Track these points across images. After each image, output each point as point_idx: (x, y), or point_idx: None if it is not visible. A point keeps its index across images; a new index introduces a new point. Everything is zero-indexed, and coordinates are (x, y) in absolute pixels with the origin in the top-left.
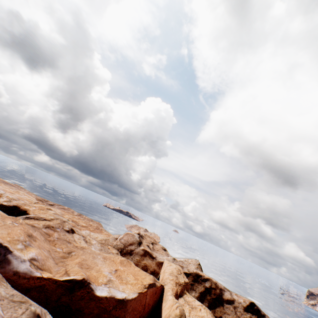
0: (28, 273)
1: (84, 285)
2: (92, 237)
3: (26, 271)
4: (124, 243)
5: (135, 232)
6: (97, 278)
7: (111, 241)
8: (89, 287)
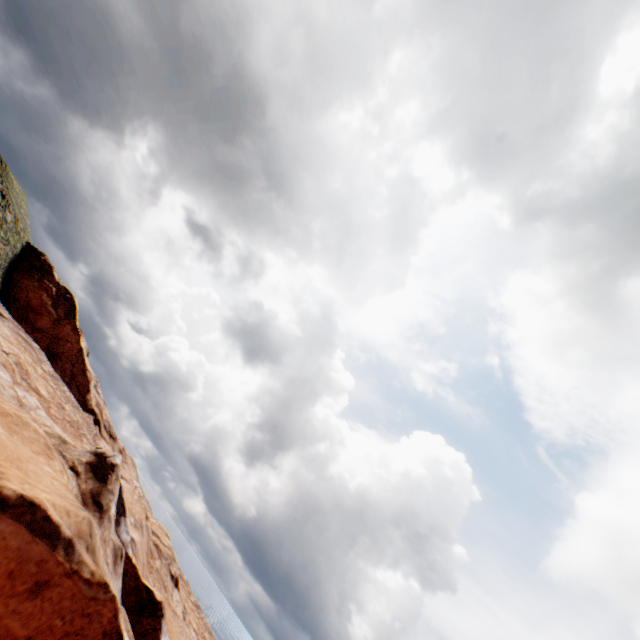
0: (125, 544)
1: (157, 613)
2: None
3: (125, 541)
4: None
5: None
6: (172, 636)
7: None
8: (160, 621)
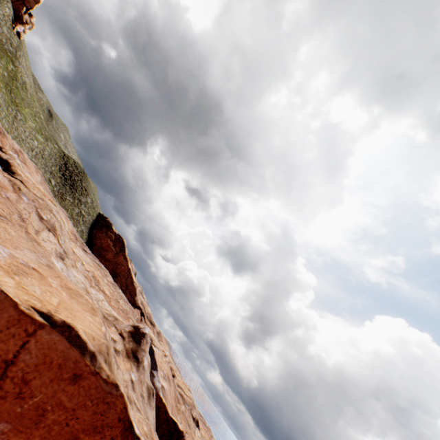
0: (158, 389)
1: (180, 439)
2: None
3: (157, 387)
4: None
5: None
6: None
7: None
8: None
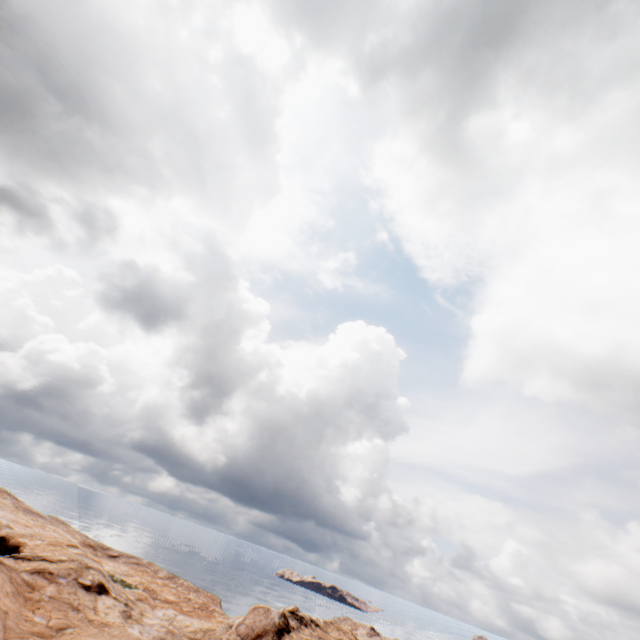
0: None
1: None
2: (177, 624)
3: None
4: (245, 635)
5: (285, 608)
6: None
7: (217, 634)
8: None
